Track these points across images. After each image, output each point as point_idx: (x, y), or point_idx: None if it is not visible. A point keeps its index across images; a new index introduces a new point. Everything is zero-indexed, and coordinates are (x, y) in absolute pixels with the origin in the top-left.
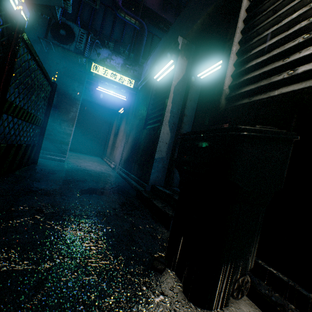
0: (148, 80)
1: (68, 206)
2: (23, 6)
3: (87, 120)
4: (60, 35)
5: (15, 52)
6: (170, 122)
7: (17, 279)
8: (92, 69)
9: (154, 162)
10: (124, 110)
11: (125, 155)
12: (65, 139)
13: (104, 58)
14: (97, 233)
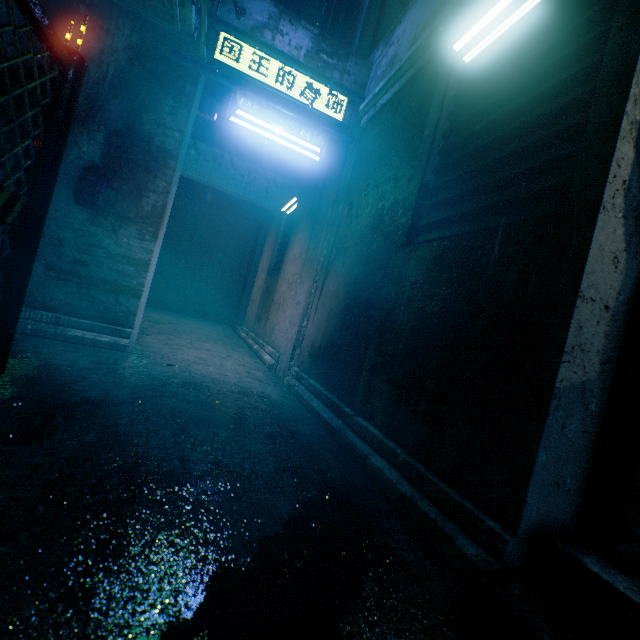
0: (412, 78)
1: None
2: None
3: (200, 234)
4: None
5: None
6: (632, 193)
7: None
8: (218, 51)
9: (549, 411)
10: (300, 204)
11: (313, 332)
12: (128, 277)
13: (254, 26)
14: None
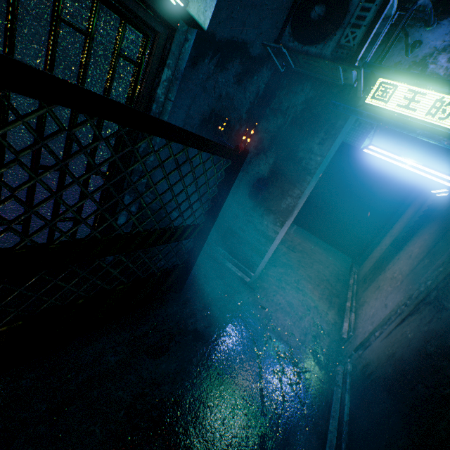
0: None
1: None
2: None
3: (354, 185)
4: (309, 23)
5: None
6: None
7: None
8: (369, 96)
9: None
10: (446, 199)
11: (374, 352)
12: (260, 244)
13: (428, 53)
14: None
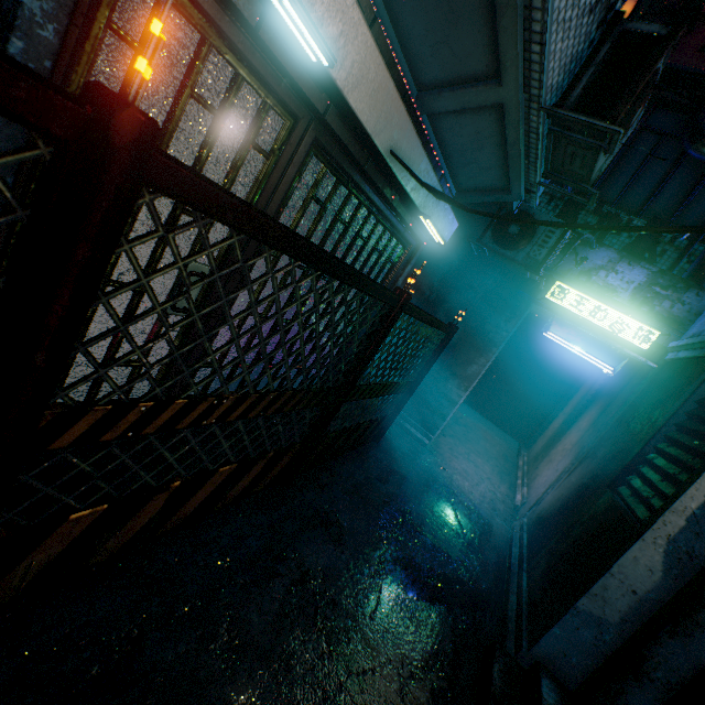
0: (697, 357)
1: (341, 592)
2: (449, 221)
3: (524, 354)
4: (506, 235)
5: (380, 340)
6: (677, 543)
7: (212, 696)
8: (548, 293)
9: (568, 612)
10: (611, 379)
11: (546, 501)
12: (443, 407)
13: (592, 267)
14: (327, 699)
